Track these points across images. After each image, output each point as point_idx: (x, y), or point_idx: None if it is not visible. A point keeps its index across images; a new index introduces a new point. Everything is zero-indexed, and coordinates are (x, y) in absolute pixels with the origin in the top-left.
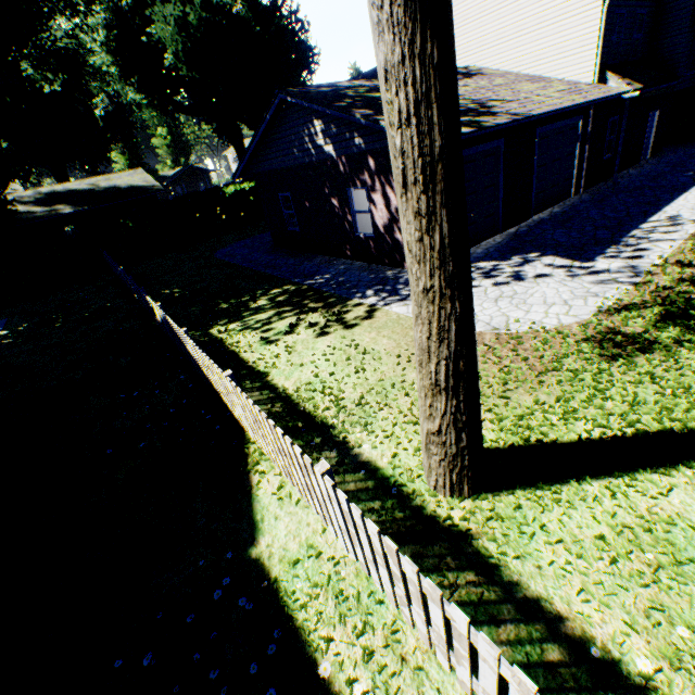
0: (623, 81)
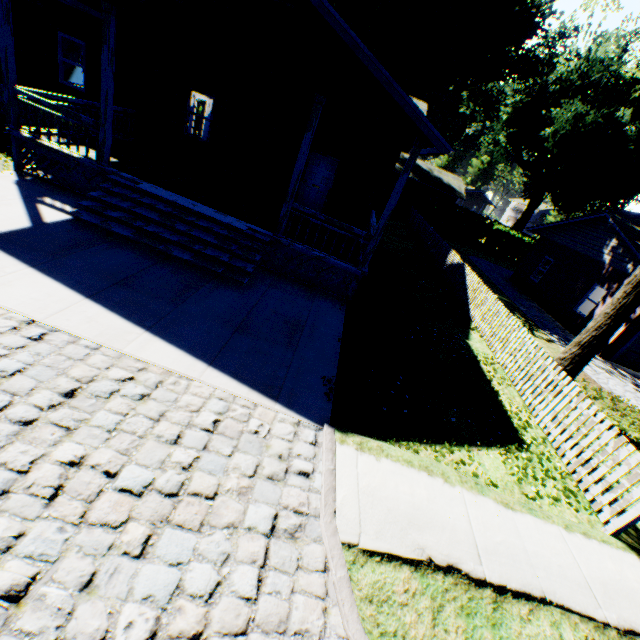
0: None
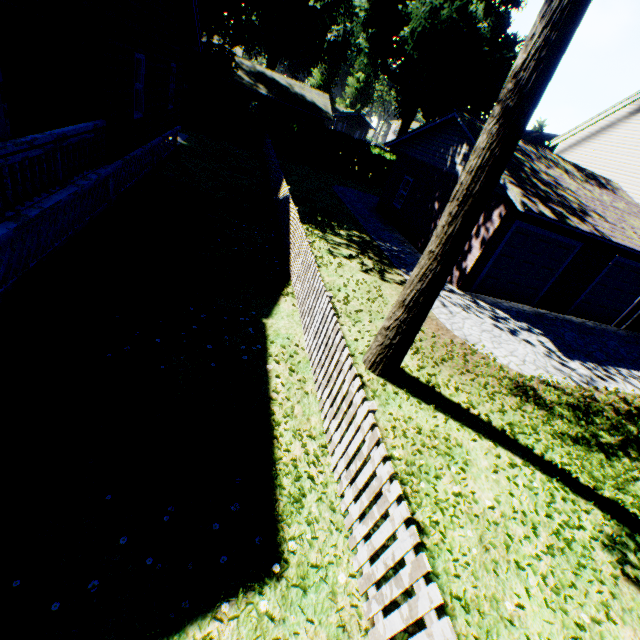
0: None
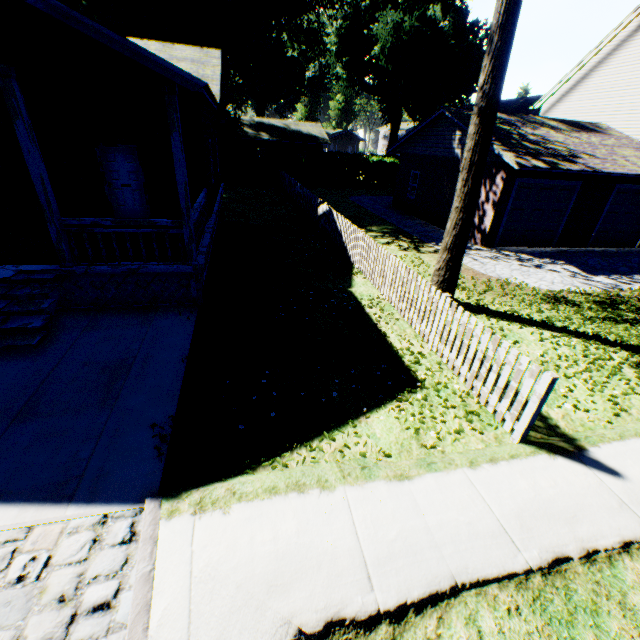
0: None
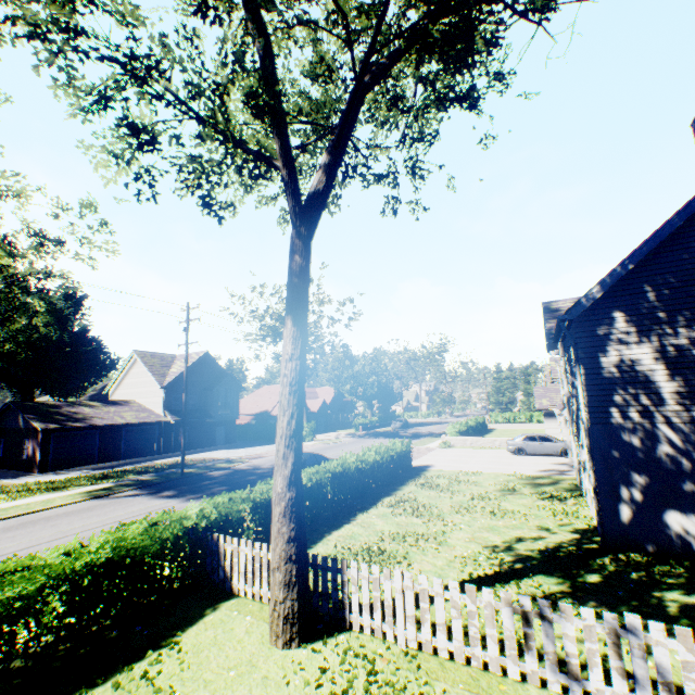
0: (173, 416)
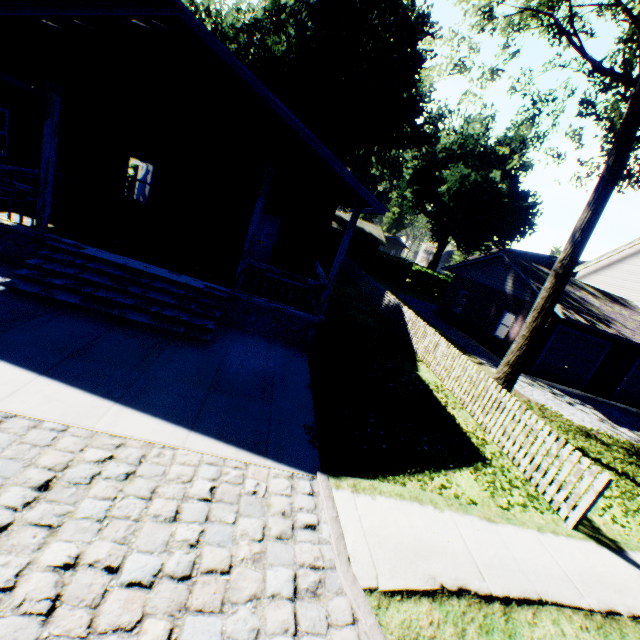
0: None
